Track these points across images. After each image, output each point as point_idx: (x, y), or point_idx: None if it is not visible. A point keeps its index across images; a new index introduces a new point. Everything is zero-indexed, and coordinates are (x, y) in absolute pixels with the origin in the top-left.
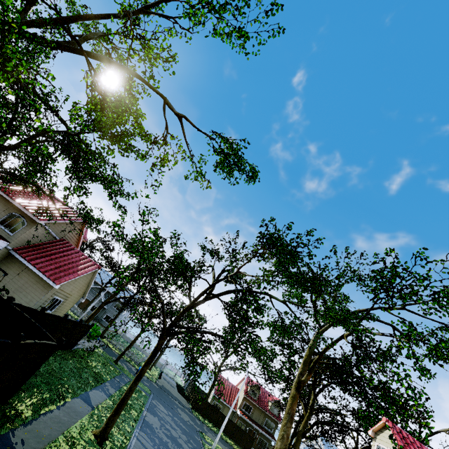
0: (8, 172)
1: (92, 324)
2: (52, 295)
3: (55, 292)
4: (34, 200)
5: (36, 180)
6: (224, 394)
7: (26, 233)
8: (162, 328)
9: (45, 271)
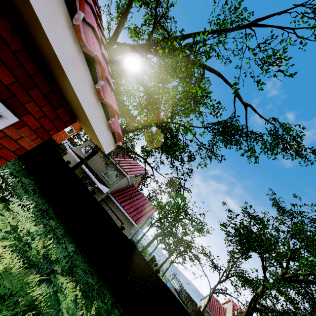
0: (128, 148)
1: (153, 256)
2: (131, 229)
3: (133, 227)
4: (121, 158)
5: (149, 157)
6: (215, 311)
7: (118, 182)
8: (251, 306)
9: (129, 212)
